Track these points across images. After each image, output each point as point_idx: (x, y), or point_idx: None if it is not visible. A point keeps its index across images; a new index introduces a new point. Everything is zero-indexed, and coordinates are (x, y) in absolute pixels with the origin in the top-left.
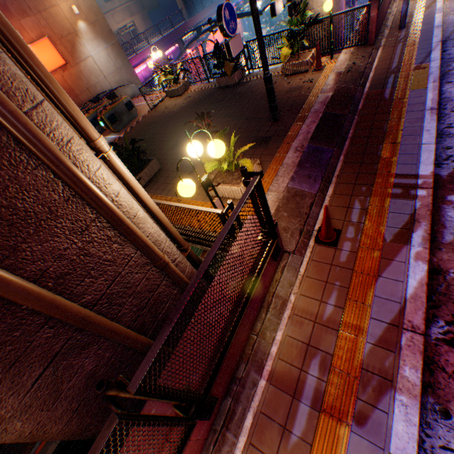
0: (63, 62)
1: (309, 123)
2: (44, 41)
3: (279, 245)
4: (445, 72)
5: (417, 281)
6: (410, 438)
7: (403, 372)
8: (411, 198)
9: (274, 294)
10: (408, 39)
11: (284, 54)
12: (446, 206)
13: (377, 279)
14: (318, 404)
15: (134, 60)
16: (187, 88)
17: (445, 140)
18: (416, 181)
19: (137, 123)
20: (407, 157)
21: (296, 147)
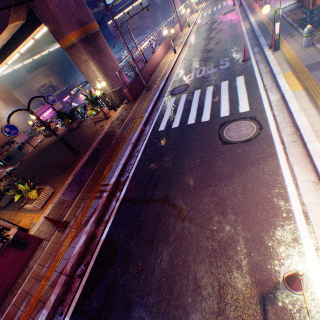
0: None
1: (87, 155)
2: None
3: (26, 241)
4: (152, 117)
5: (79, 246)
6: None
7: (51, 297)
8: (100, 198)
9: (28, 266)
10: (147, 97)
11: (89, 114)
12: (115, 199)
13: (68, 247)
14: None
15: (42, 109)
16: (57, 130)
17: (132, 159)
18: (107, 188)
19: (26, 157)
20: (111, 173)
21: (74, 172)
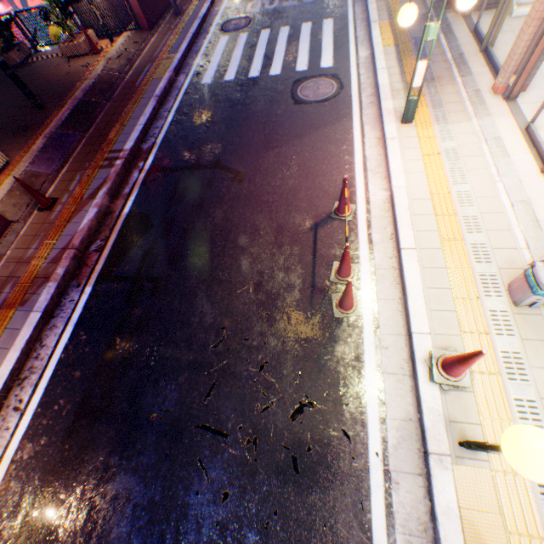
0: None
1: (67, 110)
2: None
3: None
4: (188, 63)
5: (89, 220)
6: (47, 300)
7: (58, 271)
8: (111, 168)
9: None
10: (177, 28)
11: (54, 34)
12: (136, 170)
13: (68, 225)
14: (4, 306)
15: None
16: None
17: (160, 122)
18: (121, 155)
19: None
20: (125, 137)
21: (47, 135)
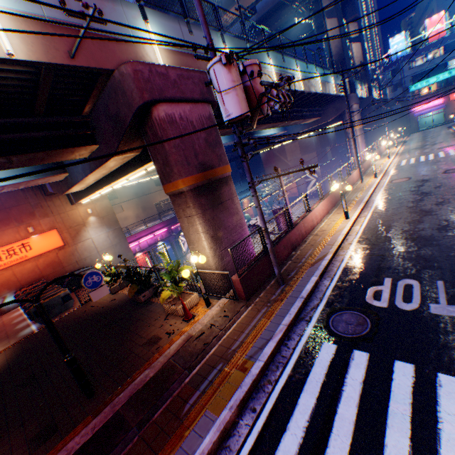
0: (63, 243)
1: (92, 426)
2: (53, 231)
3: None
4: (265, 381)
5: None
6: None
7: None
8: None
9: None
10: (274, 303)
11: (164, 296)
12: None
13: None
14: None
15: (143, 232)
16: (124, 286)
17: None
18: None
19: (62, 316)
20: None
21: None
